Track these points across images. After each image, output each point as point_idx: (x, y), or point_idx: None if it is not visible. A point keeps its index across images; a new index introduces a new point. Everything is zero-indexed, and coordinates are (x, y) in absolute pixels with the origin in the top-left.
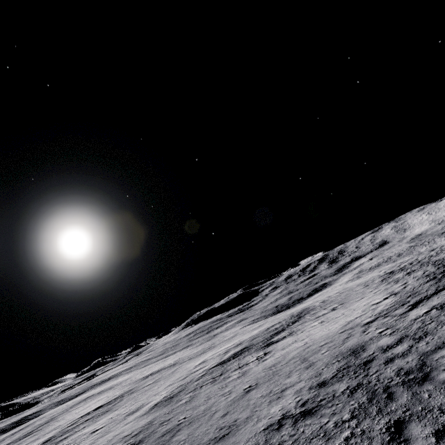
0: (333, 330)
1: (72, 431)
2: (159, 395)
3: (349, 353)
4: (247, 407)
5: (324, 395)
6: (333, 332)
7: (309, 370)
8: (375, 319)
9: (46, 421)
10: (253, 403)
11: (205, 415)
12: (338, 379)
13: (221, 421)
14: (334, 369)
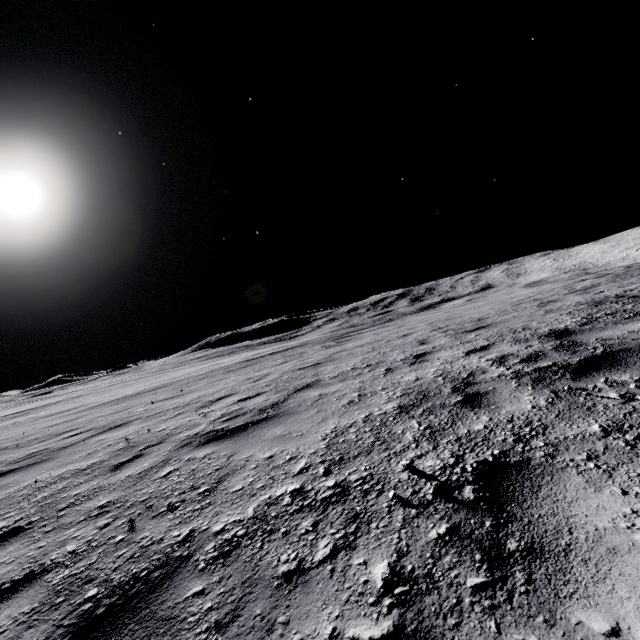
0: (488, 308)
1: None
2: (118, 395)
3: (587, 305)
4: (317, 382)
5: (607, 340)
6: (490, 308)
7: (478, 332)
8: (592, 287)
9: None
10: (333, 377)
11: (197, 402)
12: (616, 322)
13: (238, 405)
14: (572, 319)
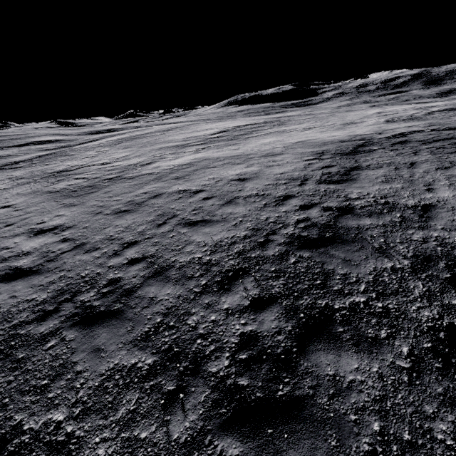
0: None
1: (255, 129)
2: (369, 120)
3: None
4: None
5: None
6: None
7: None
8: None
9: (170, 128)
10: None
11: None
12: None
13: None
14: None
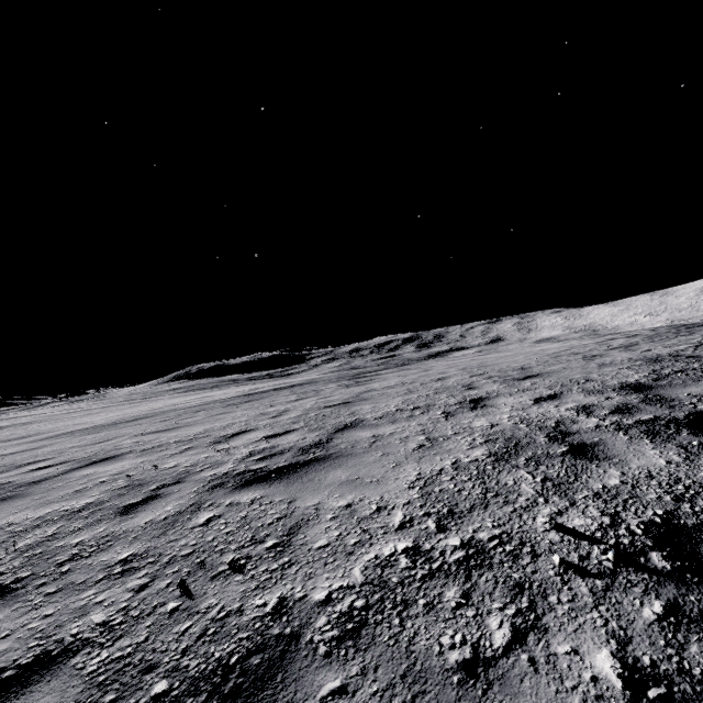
0: (523, 358)
1: None
2: (86, 424)
3: (644, 362)
4: (361, 422)
5: (701, 397)
6: (526, 359)
7: (532, 380)
8: (631, 345)
9: None
10: (379, 418)
11: (206, 437)
12: (694, 379)
13: (267, 442)
14: (637, 374)
